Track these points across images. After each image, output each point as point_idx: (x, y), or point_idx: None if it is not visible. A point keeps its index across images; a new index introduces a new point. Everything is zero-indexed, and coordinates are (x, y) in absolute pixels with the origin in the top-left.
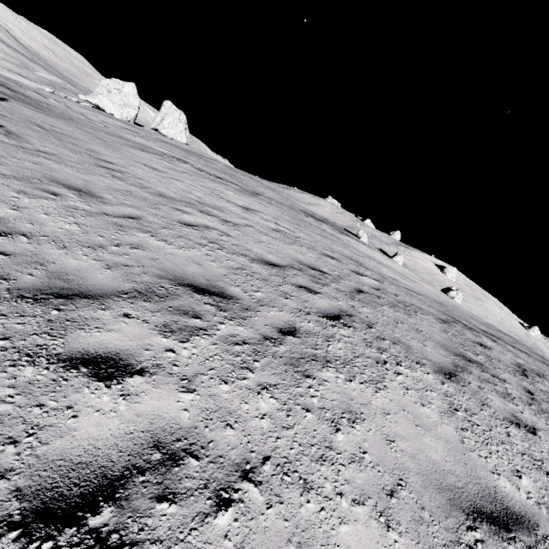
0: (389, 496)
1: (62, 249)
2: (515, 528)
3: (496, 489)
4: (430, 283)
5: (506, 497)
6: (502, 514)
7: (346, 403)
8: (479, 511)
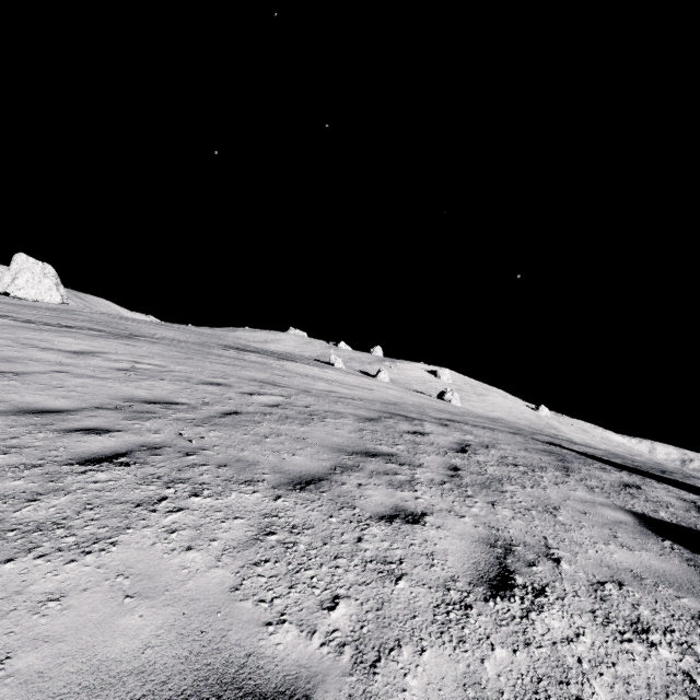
0: None
1: None
2: None
3: (249, 658)
4: (425, 393)
5: (266, 665)
6: None
7: None
8: None
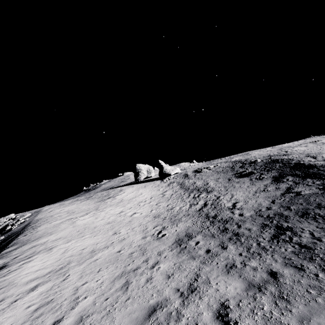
0: None
1: None
2: None
3: None
4: None
5: None
6: None
7: None
8: None
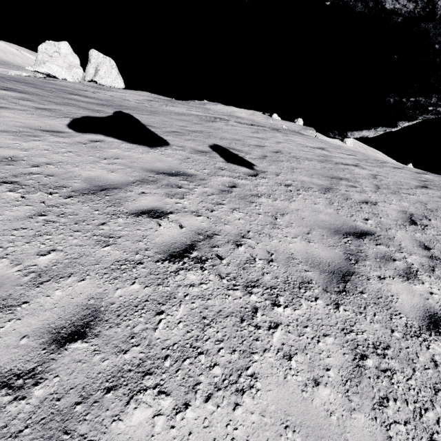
0: None
1: (438, 217)
2: None
3: None
4: None
5: None
6: None
7: None
8: None
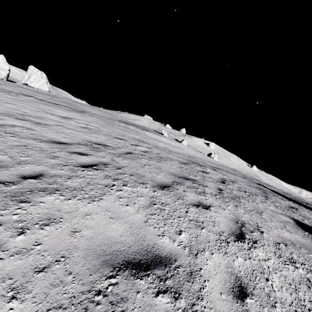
0: (38, 272)
1: None
2: (154, 267)
3: (155, 245)
4: (202, 152)
5: (160, 248)
6: (149, 260)
7: (50, 214)
8: (129, 263)
